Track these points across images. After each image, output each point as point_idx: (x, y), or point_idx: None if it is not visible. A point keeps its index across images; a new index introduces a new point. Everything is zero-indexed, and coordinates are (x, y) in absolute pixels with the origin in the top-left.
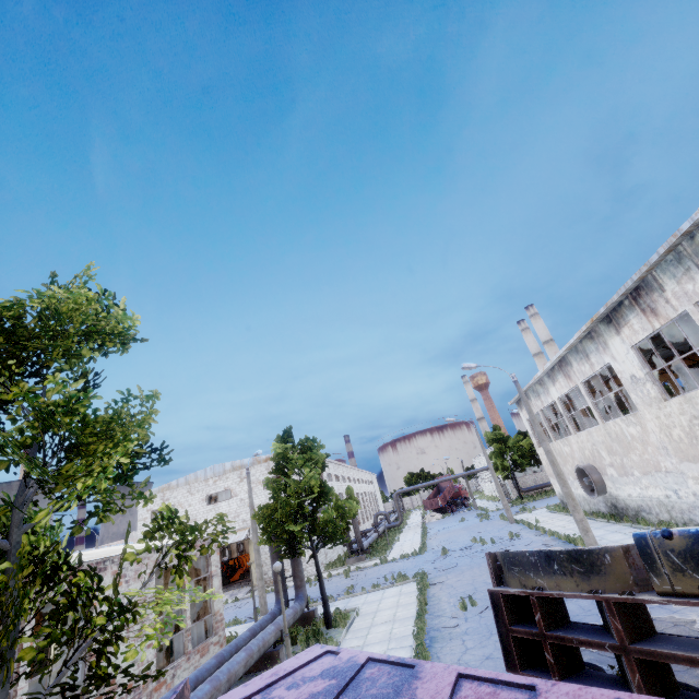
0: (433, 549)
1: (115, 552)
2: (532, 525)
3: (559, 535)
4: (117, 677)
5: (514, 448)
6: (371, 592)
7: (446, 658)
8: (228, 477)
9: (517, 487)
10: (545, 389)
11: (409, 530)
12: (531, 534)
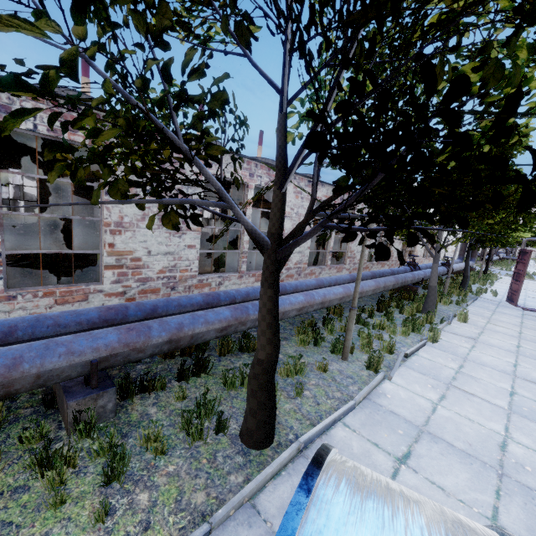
0: None
1: None
2: None
3: None
4: (418, 252)
5: None
6: (504, 276)
7: None
8: None
9: None
10: None
11: None
12: None
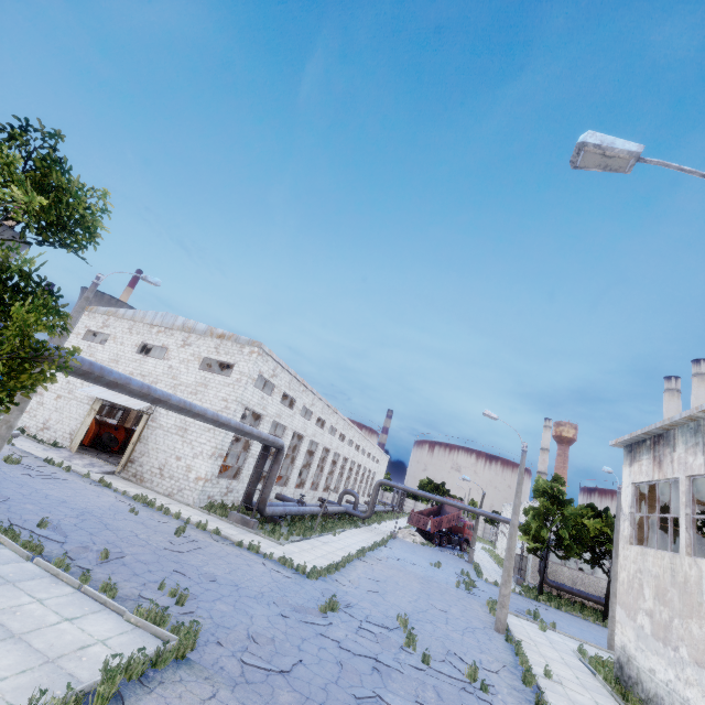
0: (336, 582)
1: None
2: (532, 680)
3: None
4: None
5: (570, 521)
6: (83, 594)
7: None
8: (173, 335)
9: (542, 573)
10: None
11: (369, 531)
12: None
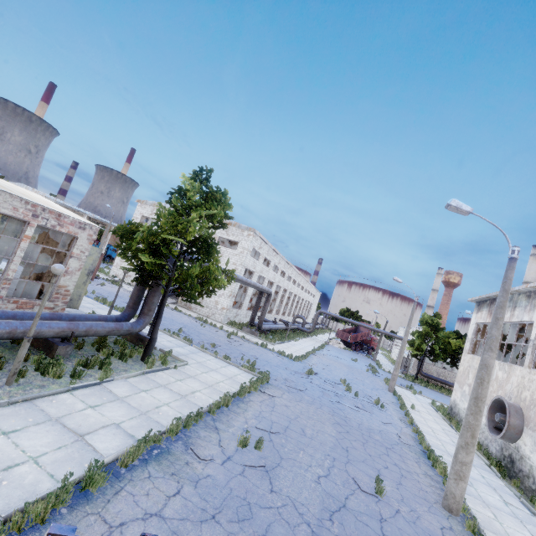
0: (307, 364)
1: None
2: (404, 407)
3: (423, 440)
4: None
5: (441, 340)
6: (219, 359)
7: (121, 502)
8: None
9: (418, 368)
10: (531, 304)
11: (312, 340)
12: (396, 414)
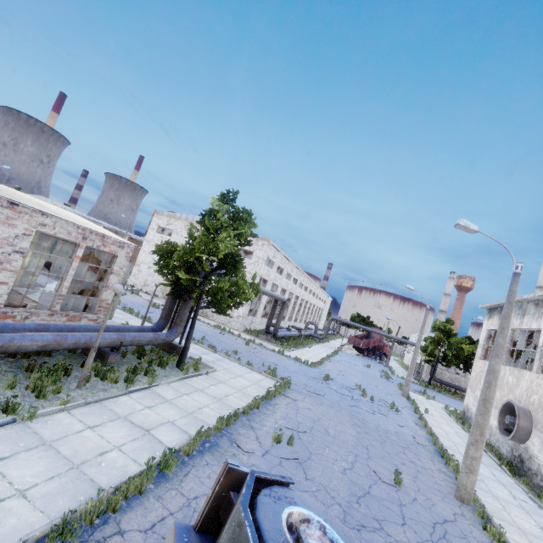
0: (322, 370)
1: (13, 196)
2: (418, 411)
3: (436, 441)
4: None
5: (454, 346)
6: (242, 366)
7: (191, 481)
8: None
9: (431, 374)
10: (539, 312)
11: (325, 346)
12: (411, 418)
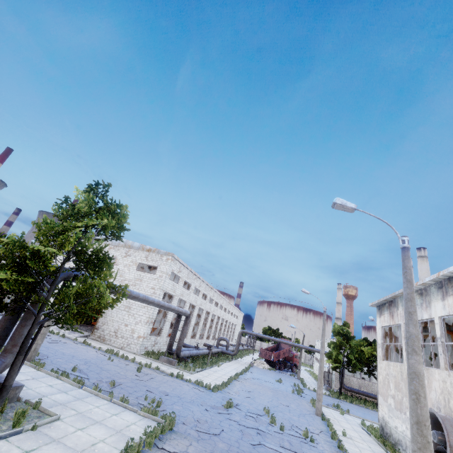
0: (227, 393)
1: None
2: (336, 436)
3: None
4: None
5: (354, 349)
6: (113, 403)
7: None
8: (119, 250)
9: (340, 382)
10: (425, 301)
11: (237, 363)
12: (329, 448)
